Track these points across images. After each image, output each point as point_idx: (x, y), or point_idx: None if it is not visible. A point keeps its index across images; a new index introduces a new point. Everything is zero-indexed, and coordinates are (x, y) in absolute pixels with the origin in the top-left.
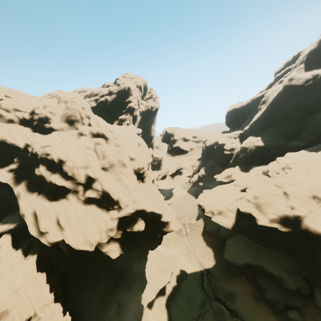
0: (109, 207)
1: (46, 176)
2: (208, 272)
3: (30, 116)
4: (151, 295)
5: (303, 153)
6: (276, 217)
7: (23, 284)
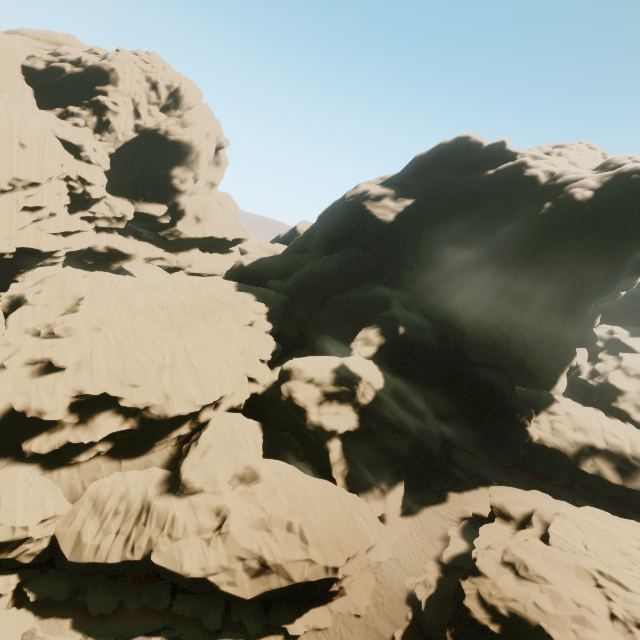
0: None
1: None
2: None
3: None
4: None
5: (221, 282)
6: (18, 294)
7: None
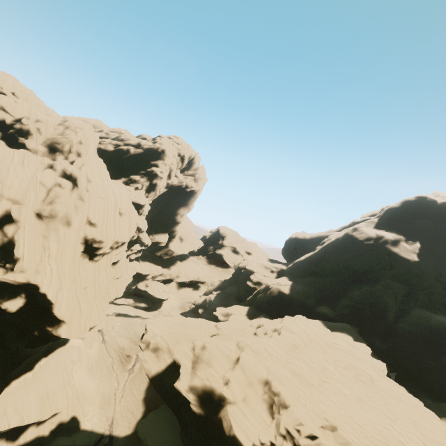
0: (0, 261)
1: None
2: (111, 442)
3: (12, 122)
4: None
5: (314, 324)
6: (200, 385)
7: None
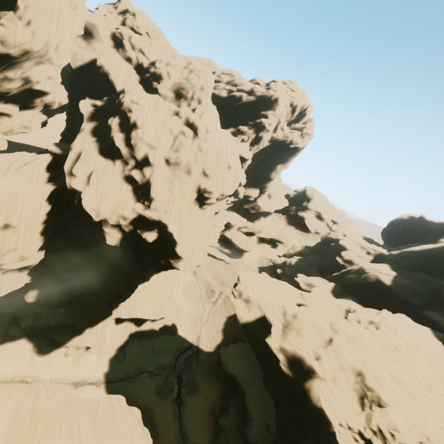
0: (141, 198)
1: (113, 130)
2: (197, 352)
3: (148, 65)
4: (126, 313)
5: (422, 331)
6: (290, 350)
7: (25, 196)
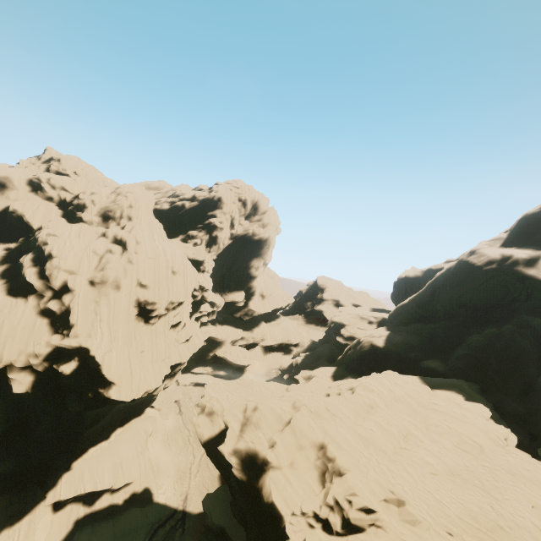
0: (59, 329)
1: (25, 267)
2: (183, 518)
3: (71, 199)
4: (68, 491)
5: (407, 380)
6: (244, 448)
7: None
